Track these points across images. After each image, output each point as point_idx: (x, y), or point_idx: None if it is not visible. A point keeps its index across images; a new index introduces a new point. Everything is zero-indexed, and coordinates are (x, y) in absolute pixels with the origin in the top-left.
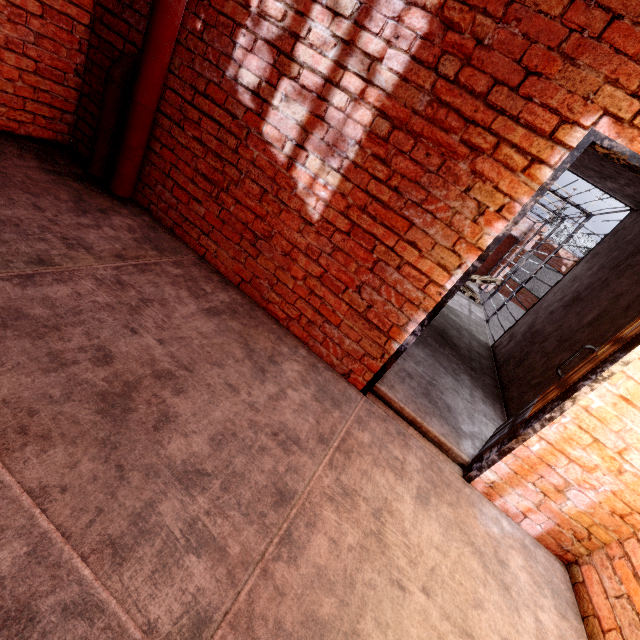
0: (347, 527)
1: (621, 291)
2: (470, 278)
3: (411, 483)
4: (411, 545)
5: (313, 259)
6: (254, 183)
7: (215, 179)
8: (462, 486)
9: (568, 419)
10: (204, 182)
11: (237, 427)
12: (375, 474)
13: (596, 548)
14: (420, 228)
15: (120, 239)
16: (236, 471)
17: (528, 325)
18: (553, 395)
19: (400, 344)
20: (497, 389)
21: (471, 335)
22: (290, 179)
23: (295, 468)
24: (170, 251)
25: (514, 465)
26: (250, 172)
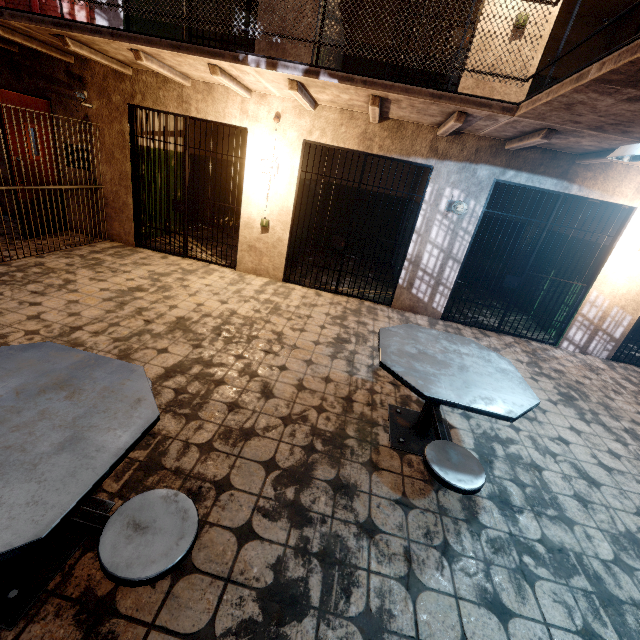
0: None
1: None
2: None
3: None
4: None
5: None
6: None
7: None
8: None
9: None
10: None
11: None
12: None
13: None
14: None
15: None
16: None
17: None
18: None
19: None
20: None
21: None
22: None
23: None
24: None
25: None
26: None
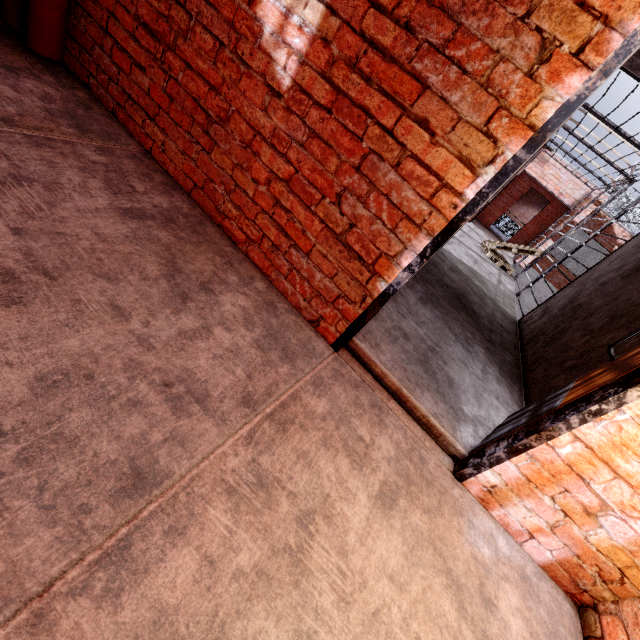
0: (244, 538)
1: None
2: (505, 245)
3: (374, 476)
4: (349, 572)
5: (280, 152)
6: (207, 32)
7: (159, 31)
8: (449, 485)
9: (627, 416)
10: (147, 37)
11: (100, 366)
12: (320, 458)
13: (629, 596)
14: (437, 93)
15: (20, 103)
16: (64, 433)
17: (569, 298)
18: (605, 379)
19: (388, 284)
20: (518, 369)
21: (496, 305)
22: (253, 21)
23: (183, 438)
24: (99, 135)
25: (528, 469)
26: (202, 14)
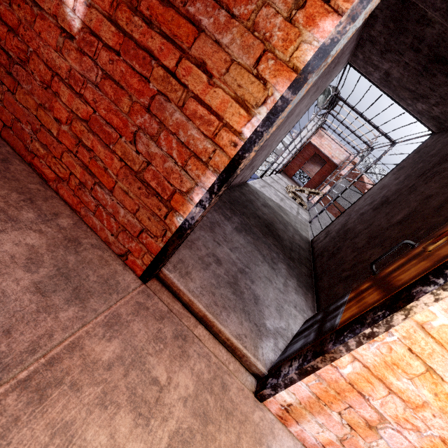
0: None
1: (431, 193)
2: (301, 189)
3: (163, 427)
4: None
5: (78, 92)
6: None
7: None
8: (250, 410)
9: (395, 337)
10: None
11: None
12: (89, 426)
13: None
14: (211, 36)
15: None
16: None
17: (342, 224)
18: (373, 298)
19: (184, 218)
20: (311, 278)
21: (295, 230)
22: None
23: None
24: None
25: (317, 388)
26: None
